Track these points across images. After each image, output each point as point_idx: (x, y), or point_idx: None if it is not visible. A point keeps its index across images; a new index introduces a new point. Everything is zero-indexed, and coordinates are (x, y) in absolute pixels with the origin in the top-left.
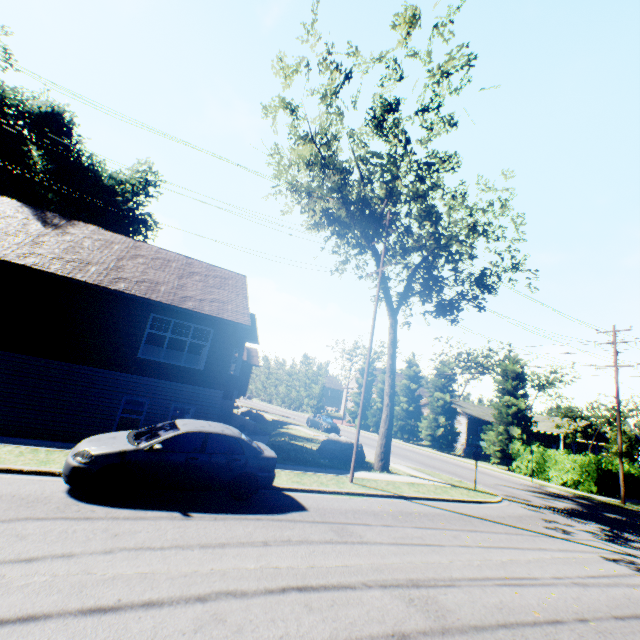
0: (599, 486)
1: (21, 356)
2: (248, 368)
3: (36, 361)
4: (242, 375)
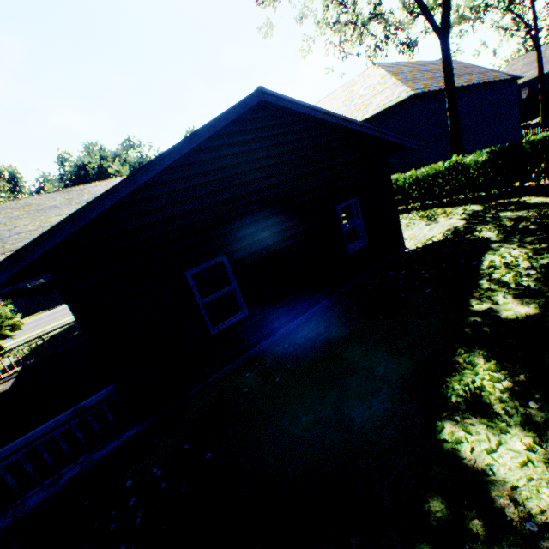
0: None
1: None
2: None
3: None
4: None
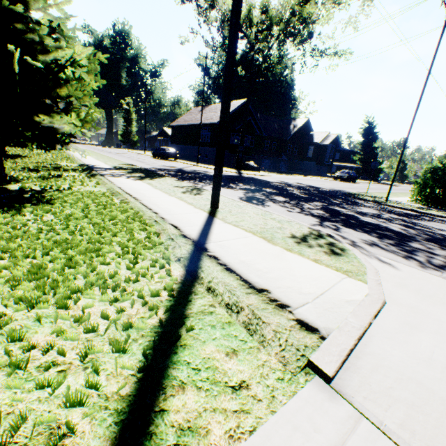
0: (444, 199)
1: (188, 146)
2: (322, 148)
3: (189, 147)
4: (319, 153)
